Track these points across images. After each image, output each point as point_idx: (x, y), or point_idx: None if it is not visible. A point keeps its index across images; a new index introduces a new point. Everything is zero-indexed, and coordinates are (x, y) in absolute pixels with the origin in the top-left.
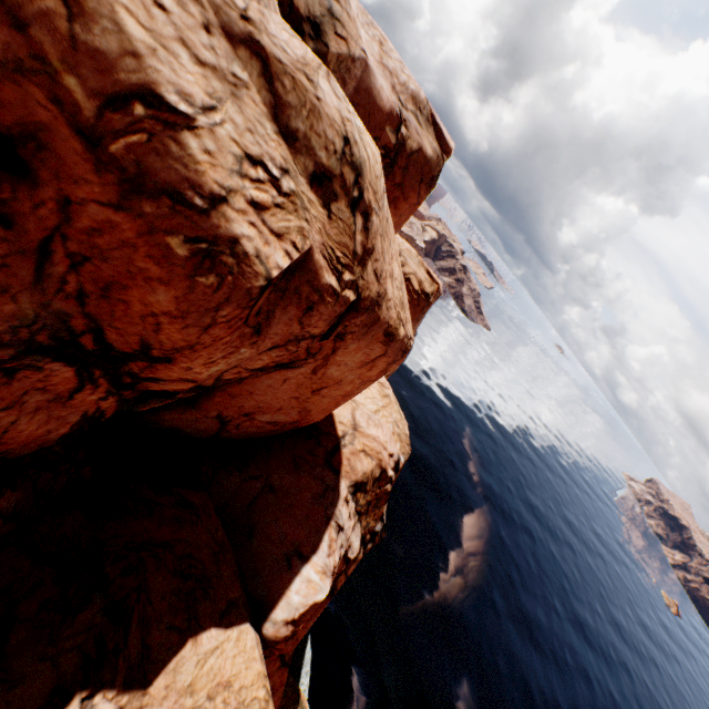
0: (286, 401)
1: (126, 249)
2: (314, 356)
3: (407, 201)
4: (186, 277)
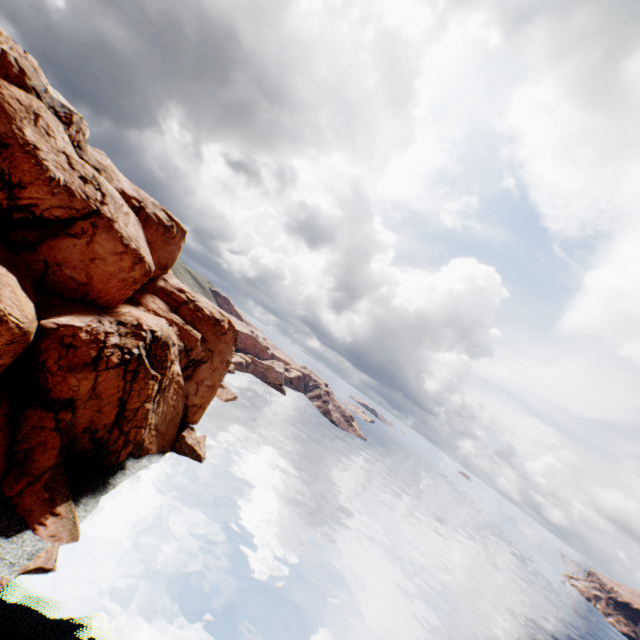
0: (78, 262)
1: (23, 159)
2: (86, 234)
3: (152, 228)
4: (34, 166)
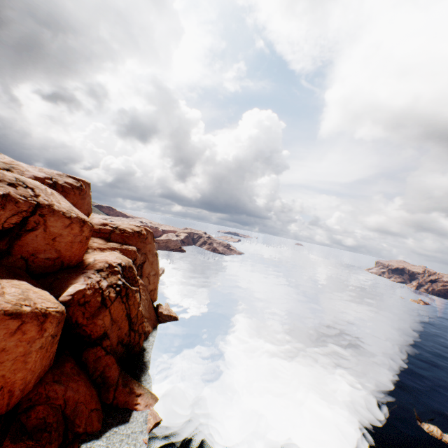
0: (45, 246)
1: None
2: (40, 224)
3: (71, 194)
4: None
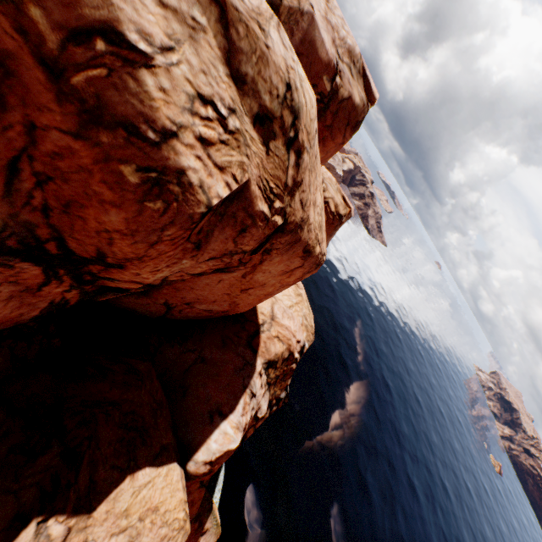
0: (220, 296)
1: (84, 174)
2: (244, 264)
3: (333, 140)
4: (136, 202)
